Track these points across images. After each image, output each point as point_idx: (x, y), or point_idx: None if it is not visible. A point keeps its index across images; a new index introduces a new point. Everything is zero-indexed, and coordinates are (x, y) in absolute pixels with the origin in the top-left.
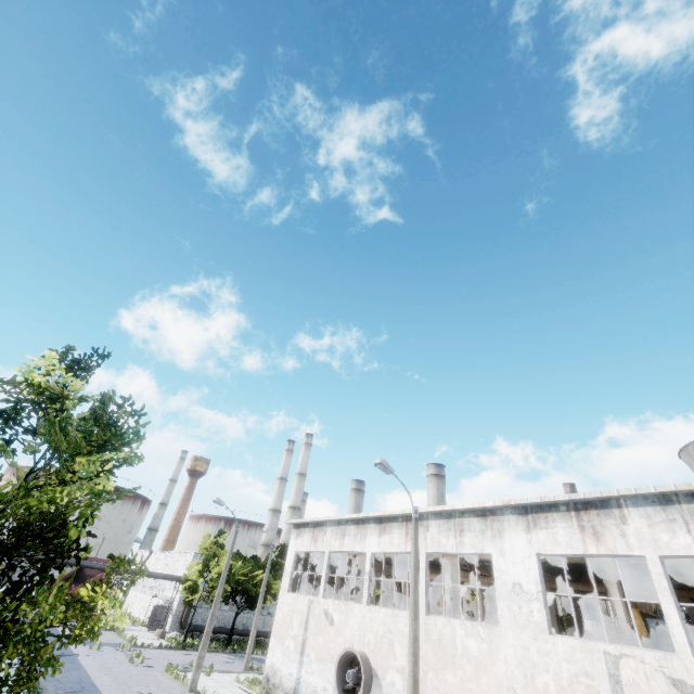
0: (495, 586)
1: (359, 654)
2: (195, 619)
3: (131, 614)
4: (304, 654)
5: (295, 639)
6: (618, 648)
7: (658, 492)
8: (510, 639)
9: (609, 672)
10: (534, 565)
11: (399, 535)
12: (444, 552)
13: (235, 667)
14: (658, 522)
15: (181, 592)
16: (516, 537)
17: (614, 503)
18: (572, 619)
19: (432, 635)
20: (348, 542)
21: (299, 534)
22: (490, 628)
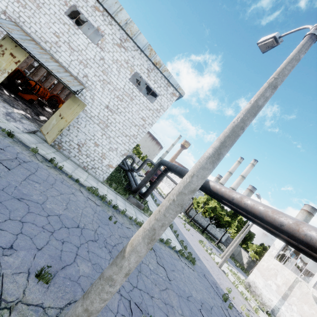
0: None
1: None
2: (189, 212)
3: (162, 191)
4: (285, 300)
5: (277, 286)
6: None
7: None
8: None
9: None
10: None
11: None
12: None
13: (215, 252)
14: None
15: (195, 205)
16: None
17: None
18: None
19: None
20: None
21: None
22: None
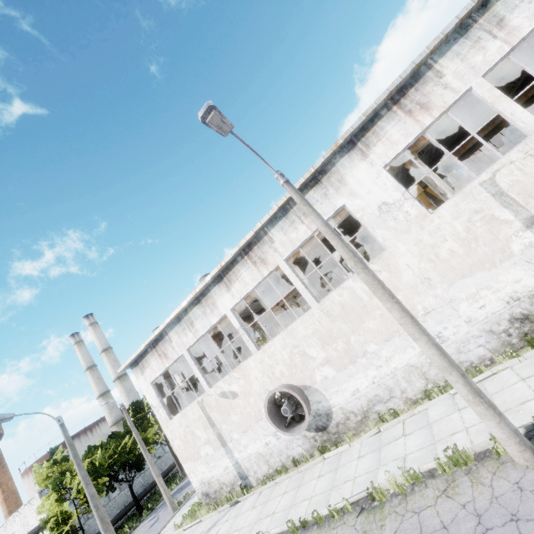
0: (364, 224)
1: (282, 388)
2: (91, 533)
3: None
4: (226, 443)
5: (208, 442)
6: (489, 171)
7: (460, 22)
8: (402, 249)
9: (492, 194)
10: (387, 178)
11: (248, 271)
12: (300, 244)
13: (164, 519)
14: (468, 51)
15: None
16: (358, 171)
17: (424, 69)
18: (343, 279)
19: (334, 312)
20: (201, 324)
21: (143, 367)
22: (381, 257)
